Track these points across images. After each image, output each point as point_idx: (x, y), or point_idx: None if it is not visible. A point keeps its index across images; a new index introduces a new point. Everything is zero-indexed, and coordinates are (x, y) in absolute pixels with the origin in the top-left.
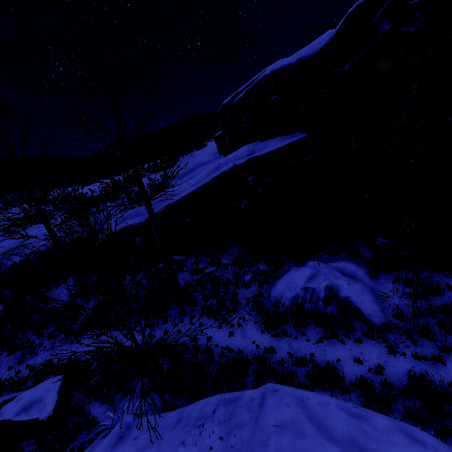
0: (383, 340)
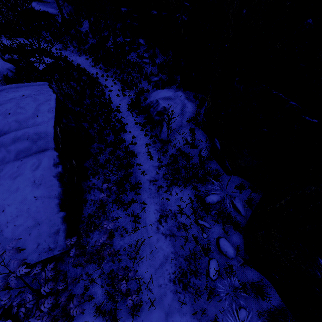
0: (154, 142)
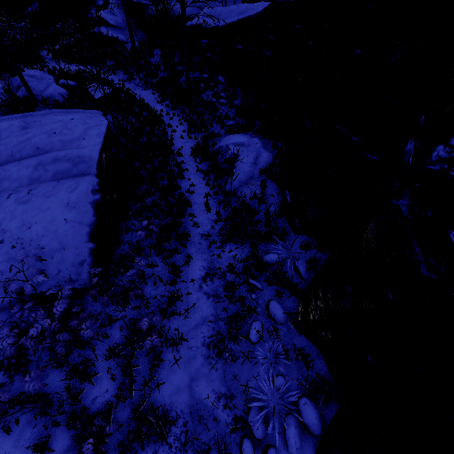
0: (216, 194)
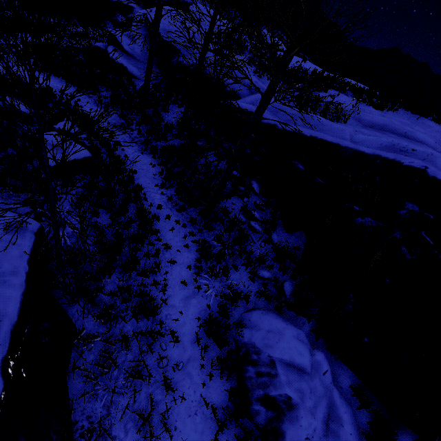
0: None
